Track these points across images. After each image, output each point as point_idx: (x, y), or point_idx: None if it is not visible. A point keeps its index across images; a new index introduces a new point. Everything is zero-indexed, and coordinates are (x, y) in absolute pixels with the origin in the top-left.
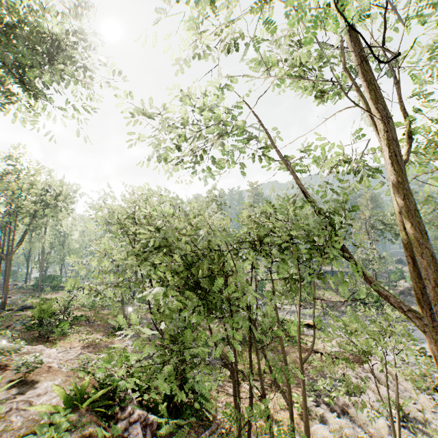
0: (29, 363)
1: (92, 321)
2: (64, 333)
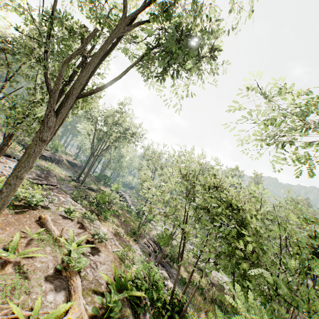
0: (101, 236)
1: (120, 218)
2: (106, 217)
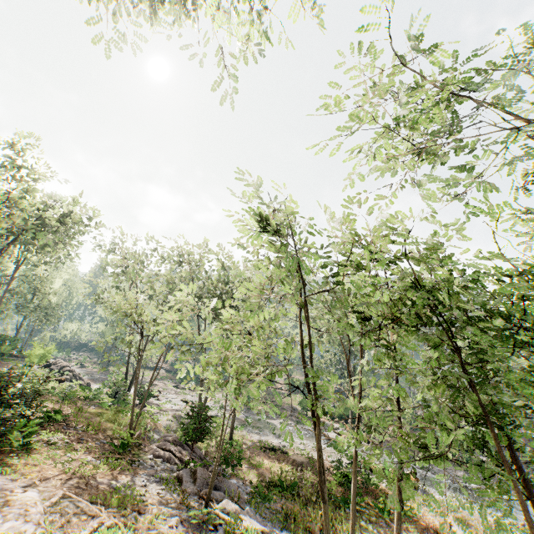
0: None
1: (73, 424)
2: (25, 443)
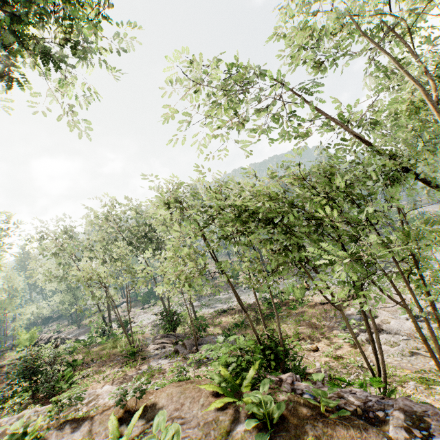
0: (136, 388)
1: (90, 362)
2: (70, 384)
